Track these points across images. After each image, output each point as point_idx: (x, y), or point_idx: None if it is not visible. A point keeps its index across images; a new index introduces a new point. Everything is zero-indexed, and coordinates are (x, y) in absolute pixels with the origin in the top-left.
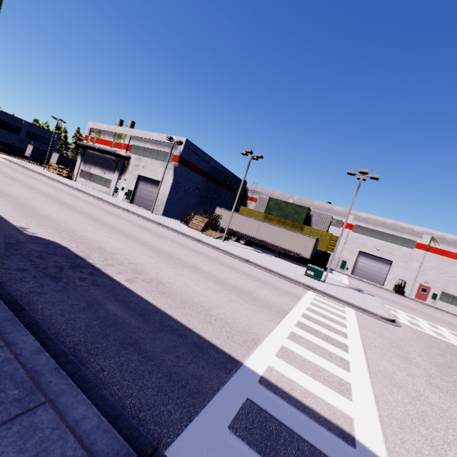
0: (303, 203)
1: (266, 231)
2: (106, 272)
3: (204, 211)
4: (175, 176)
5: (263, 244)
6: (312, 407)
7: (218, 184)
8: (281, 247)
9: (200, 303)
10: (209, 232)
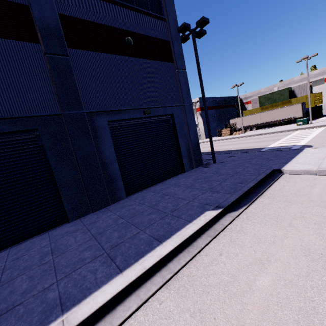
0: (285, 84)
1: (266, 116)
2: (219, 151)
3: (223, 126)
4: (202, 118)
5: (267, 124)
6: (285, 146)
7: (223, 108)
8: (279, 120)
9: (249, 146)
10: (234, 133)
